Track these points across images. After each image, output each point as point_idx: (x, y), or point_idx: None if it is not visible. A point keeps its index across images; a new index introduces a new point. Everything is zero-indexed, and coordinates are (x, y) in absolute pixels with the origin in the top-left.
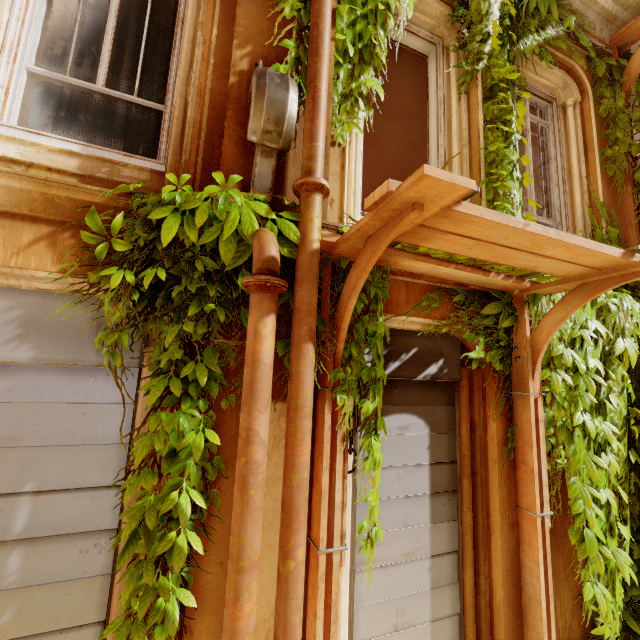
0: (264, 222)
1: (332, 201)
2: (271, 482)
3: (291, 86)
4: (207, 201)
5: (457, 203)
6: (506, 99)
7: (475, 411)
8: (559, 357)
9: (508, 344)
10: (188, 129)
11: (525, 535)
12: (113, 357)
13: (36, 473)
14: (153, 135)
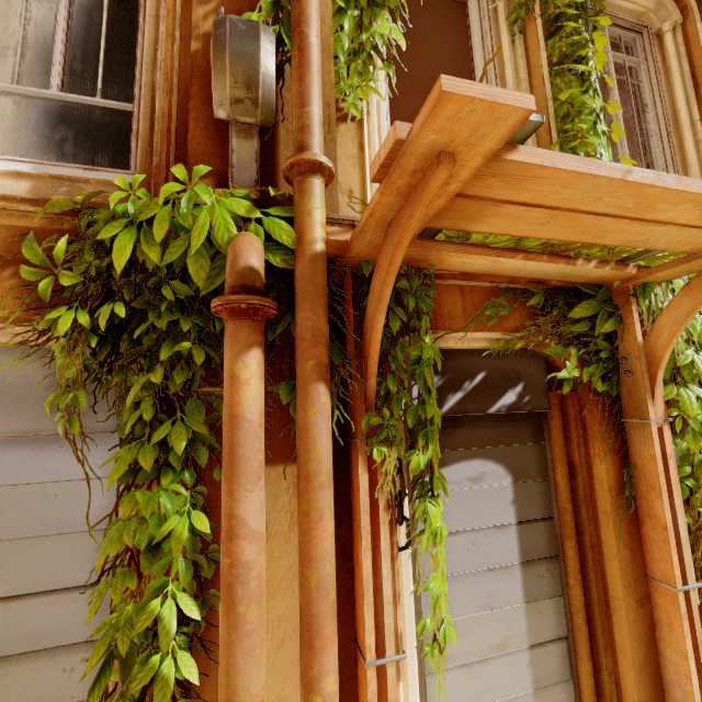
0: (248, 225)
1: (351, 192)
2: (291, 573)
3: (263, 33)
4: (167, 205)
5: (511, 149)
6: (577, 30)
7: (573, 449)
8: (688, 366)
9: (612, 355)
10: (157, 125)
11: (662, 616)
12: (69, 424)
13: (2, 574)
14: (124, 142)
